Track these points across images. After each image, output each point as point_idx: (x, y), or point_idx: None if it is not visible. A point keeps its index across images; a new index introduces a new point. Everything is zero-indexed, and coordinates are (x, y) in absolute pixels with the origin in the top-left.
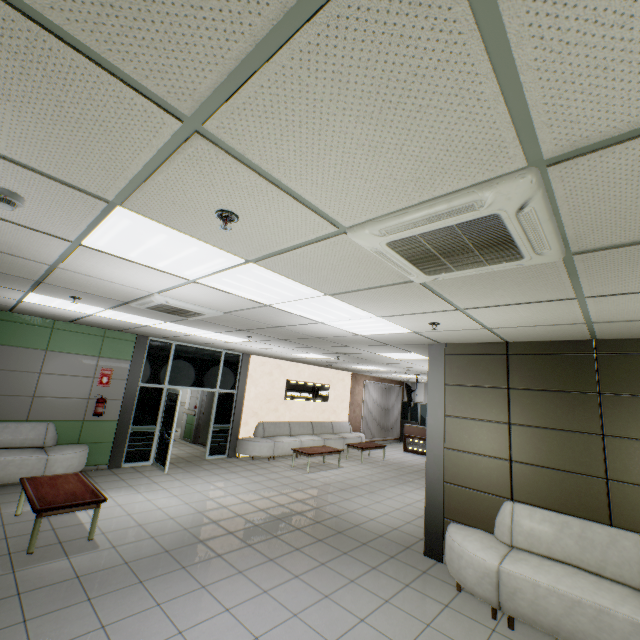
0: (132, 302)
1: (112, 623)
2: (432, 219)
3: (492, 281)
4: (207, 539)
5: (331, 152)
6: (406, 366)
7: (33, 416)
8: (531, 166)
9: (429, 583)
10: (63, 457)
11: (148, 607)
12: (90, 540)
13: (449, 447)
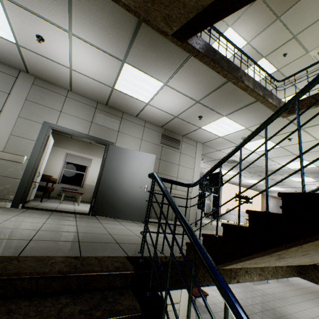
0: None
1: None
2: None
3: None
4: None
5: None
6: None
7: None
8: None
9: None
10: None
11: None
12: (205, 307)
13: None
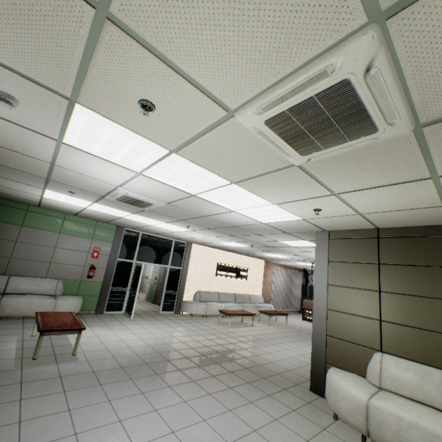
0: (106, 195)
1: (76, 408)
2: (295, 91)
3: (356, 162)
4: (151, 363)
5: (206, 26)
6: (303, 254)
7: (50, 275)
8: (372, 22)
9: (312, 411)
10: (66, 302)
11: (102, 401)
12: (74, 355)
13: (331, 308)
